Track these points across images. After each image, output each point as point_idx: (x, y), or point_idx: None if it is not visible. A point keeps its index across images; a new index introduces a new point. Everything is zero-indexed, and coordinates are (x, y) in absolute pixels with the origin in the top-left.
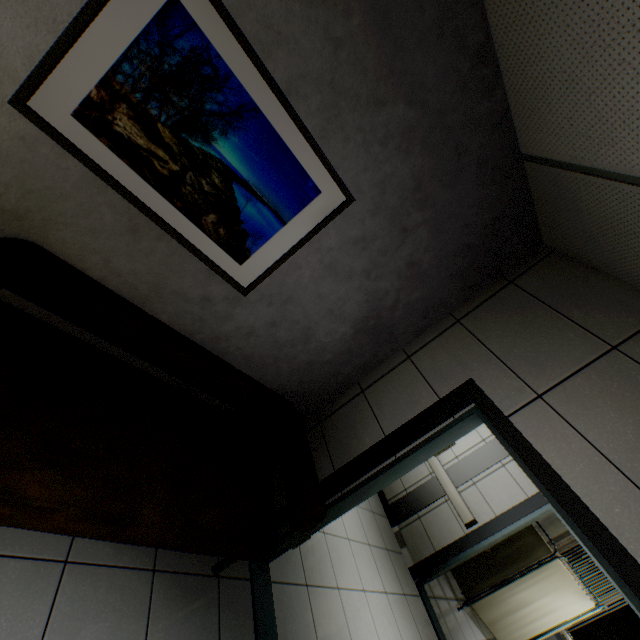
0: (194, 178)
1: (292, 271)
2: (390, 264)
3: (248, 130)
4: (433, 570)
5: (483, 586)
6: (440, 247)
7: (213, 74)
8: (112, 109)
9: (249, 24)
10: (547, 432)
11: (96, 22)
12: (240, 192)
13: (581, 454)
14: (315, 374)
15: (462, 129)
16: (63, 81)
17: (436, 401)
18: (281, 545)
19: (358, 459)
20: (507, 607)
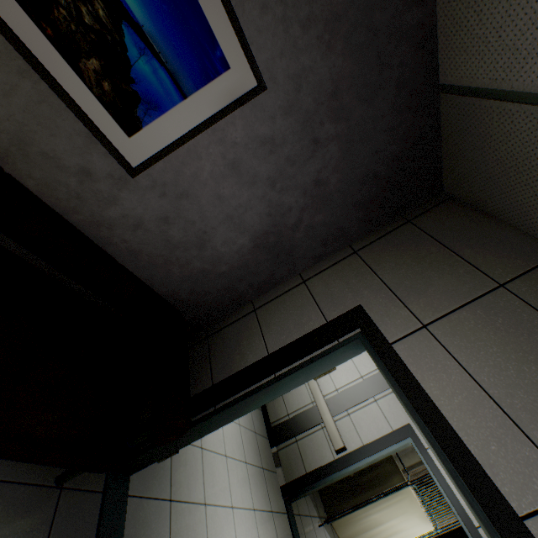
0: None
1: (190, 160)
2: (297, 177)
3: None
4: (302, 490)
5: (344, 506)
6: (349, 170)
7: None
8: None
9: None
10: (429, 362)
11: None
12: (132, 38)
13: (461, 386)
14: (208, 285)
15: (388, 36)
16: None
17: (323, 324)
18: (144, 458)
19: (238, 375)
20: (361, 526)
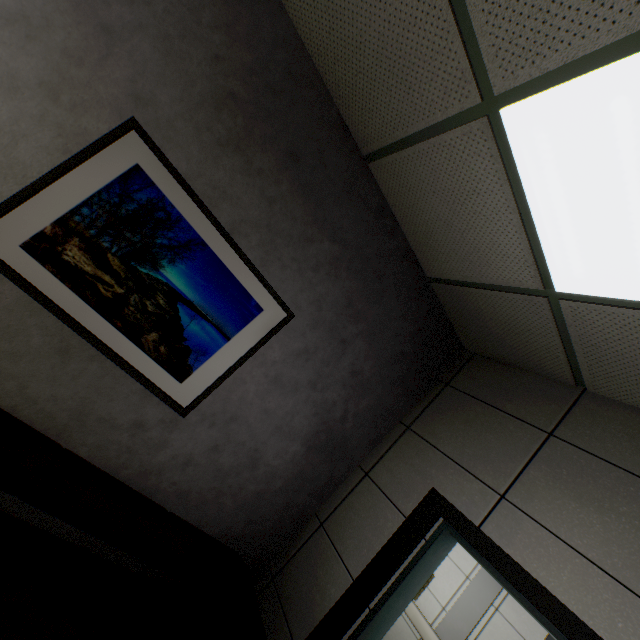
0: (139, 299)
1: (237, 386)
2: (334, 374)
3: (195, 259)
4: None
5: None
6: (378, 355)
7: (166, 217)
8: (64, 241)
9: (199, 185)
10: (521, 537)
11: (64, 178)
12: (185, 311)
13: (561, 558)
14: (265, 508)
15: (377, 259)
16: (19, 219)
17: (403, 521)
18: None
19: (324, 622)
20: None
